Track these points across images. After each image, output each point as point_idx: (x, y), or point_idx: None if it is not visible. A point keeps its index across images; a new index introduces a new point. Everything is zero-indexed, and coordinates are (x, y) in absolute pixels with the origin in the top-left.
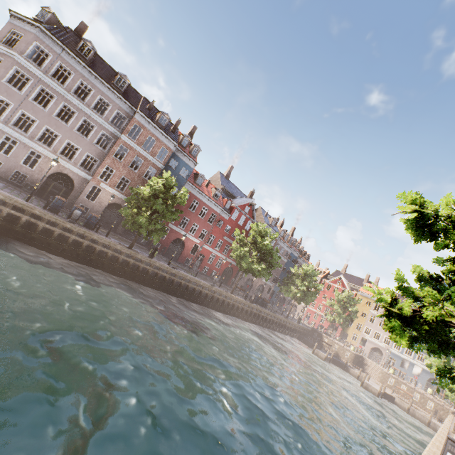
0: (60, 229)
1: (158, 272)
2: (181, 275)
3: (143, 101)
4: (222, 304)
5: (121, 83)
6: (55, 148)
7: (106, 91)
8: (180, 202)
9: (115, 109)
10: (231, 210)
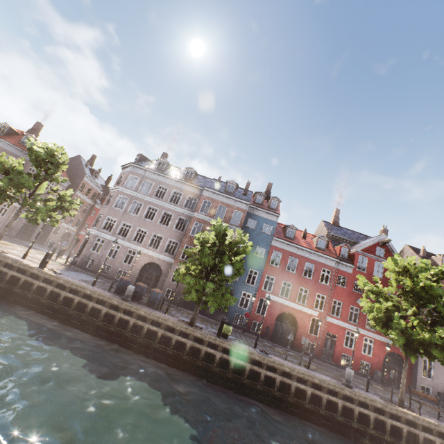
0: (107, 307)
1: (231, 359)
2: (271, 363)
3: (212, 181)
4: (382, 432)
5: (189, 175)
6: (144, 242)
7: (177, 185)
8: (239, 249)
9: (186, 195)
10: (352, 259)
